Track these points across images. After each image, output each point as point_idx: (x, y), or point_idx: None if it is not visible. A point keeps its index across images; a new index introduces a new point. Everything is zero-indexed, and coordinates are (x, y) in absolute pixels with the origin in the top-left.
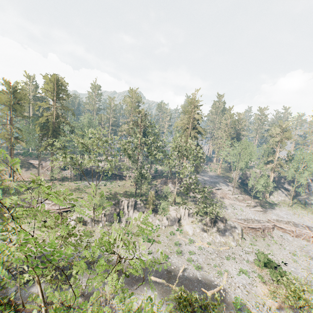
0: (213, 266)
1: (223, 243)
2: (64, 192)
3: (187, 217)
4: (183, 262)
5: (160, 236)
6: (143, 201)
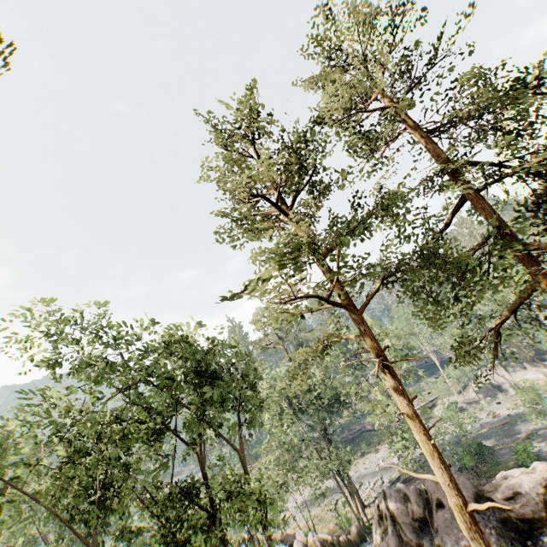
0: None
1: None
2: None
3: None
4: None
5: None
6: (508, 361)
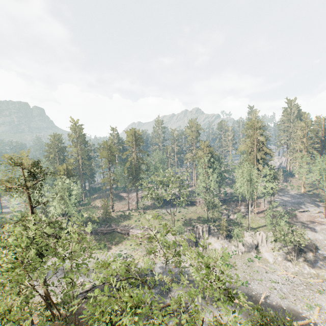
0: (300, 298)
1: (313, 275)
2: (149, 220)
3: (265, 244)
4: (264, 289)
5: (238, 262)
6: (216, 227)
